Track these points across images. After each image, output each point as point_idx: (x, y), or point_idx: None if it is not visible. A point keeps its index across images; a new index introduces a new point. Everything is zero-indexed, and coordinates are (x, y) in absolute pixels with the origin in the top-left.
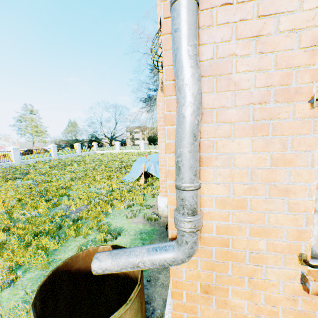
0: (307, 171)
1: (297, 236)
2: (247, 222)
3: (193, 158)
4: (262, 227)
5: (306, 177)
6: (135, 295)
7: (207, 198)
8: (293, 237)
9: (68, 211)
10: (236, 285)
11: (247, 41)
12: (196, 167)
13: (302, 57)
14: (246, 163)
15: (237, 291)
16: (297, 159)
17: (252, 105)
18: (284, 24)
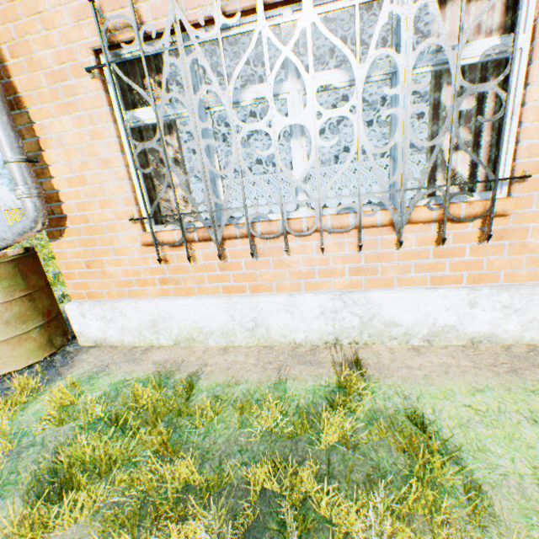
0: (115, 141)
1: (129, 201)
2: (92, 196)
3: (3, 135)
4: (105, 199)
5: (116, 146)
6: (6, 260)
7: (59, 179)
8: (126, 203)
9: (55, 271)
10: (105, 255)
11: (31, 19)
12: (10, 143)
13: (75, 32)
14: (73, 141)
15: (108, 261)
16: (105, 131)
17: (61, 84)
18: (52, 0)
